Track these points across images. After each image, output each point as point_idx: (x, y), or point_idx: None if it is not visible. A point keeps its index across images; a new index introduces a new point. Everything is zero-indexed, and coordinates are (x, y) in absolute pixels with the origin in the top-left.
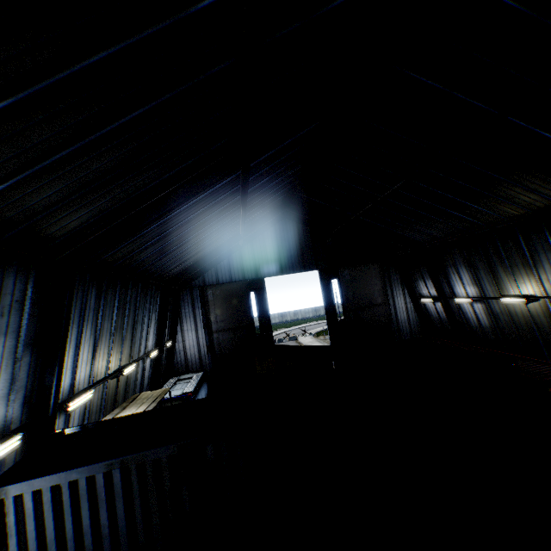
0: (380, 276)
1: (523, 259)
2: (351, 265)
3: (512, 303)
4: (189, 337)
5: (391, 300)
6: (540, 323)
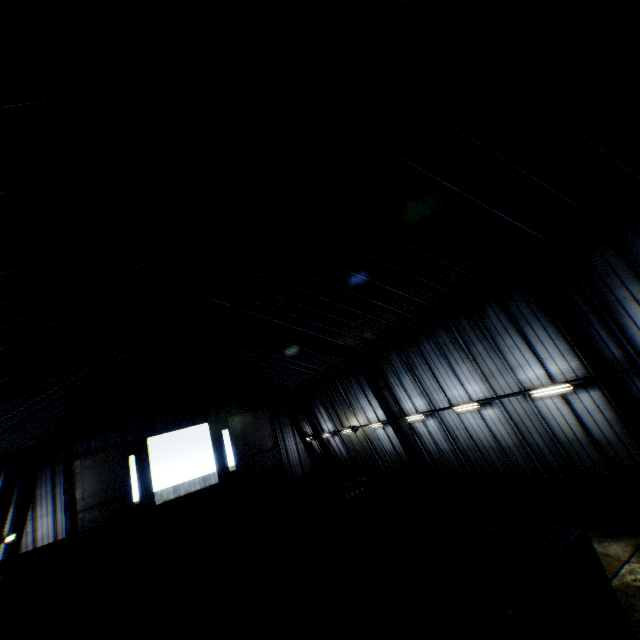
0: (270, 421)
1: (344, 399)
2: (241, 413)
3: (350, 433)
4: (45, 523)
5: (282, 442)
6: (365, 447)
